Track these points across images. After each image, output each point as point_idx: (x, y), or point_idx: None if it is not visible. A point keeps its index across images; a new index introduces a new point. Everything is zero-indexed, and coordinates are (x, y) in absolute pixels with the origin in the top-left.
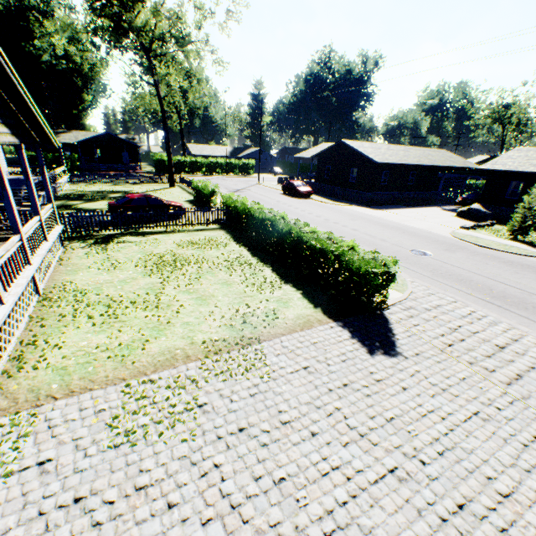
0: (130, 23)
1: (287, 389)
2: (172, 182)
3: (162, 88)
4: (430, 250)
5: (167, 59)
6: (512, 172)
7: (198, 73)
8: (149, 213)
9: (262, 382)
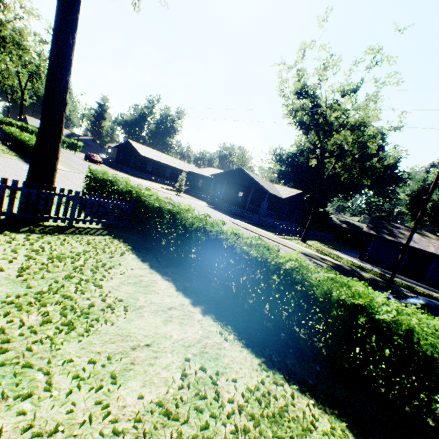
0: None
1: None
2: None
3: (0, 66)
4: None
5: (6, 51)
6: (200, 175)
7: (32, 68)
8: None
9: None
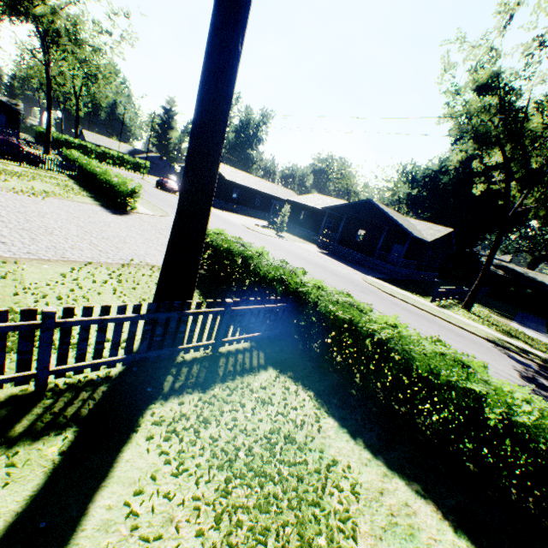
0: (28, 9)
1: (50, 203)
2: (47, 150)
3: (54, 69)
4: (211, 220)
5: (61, 48)
6: (303, 205)
7: (91, 69)
8: (6, 148)
9: (39, 200)
